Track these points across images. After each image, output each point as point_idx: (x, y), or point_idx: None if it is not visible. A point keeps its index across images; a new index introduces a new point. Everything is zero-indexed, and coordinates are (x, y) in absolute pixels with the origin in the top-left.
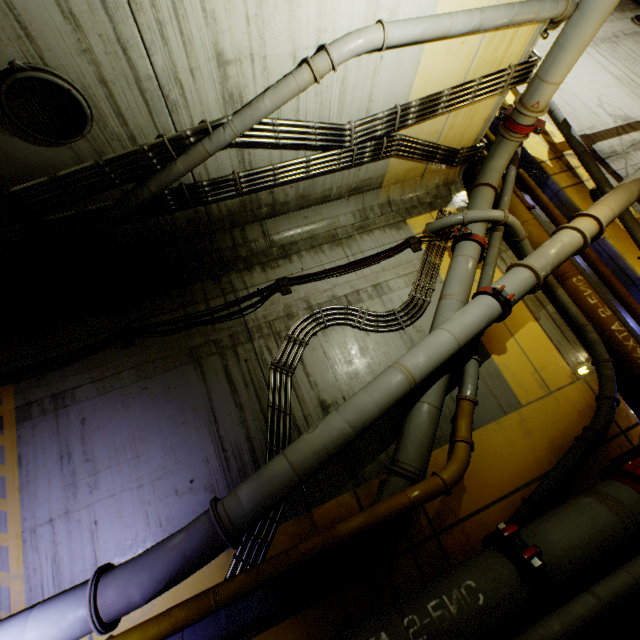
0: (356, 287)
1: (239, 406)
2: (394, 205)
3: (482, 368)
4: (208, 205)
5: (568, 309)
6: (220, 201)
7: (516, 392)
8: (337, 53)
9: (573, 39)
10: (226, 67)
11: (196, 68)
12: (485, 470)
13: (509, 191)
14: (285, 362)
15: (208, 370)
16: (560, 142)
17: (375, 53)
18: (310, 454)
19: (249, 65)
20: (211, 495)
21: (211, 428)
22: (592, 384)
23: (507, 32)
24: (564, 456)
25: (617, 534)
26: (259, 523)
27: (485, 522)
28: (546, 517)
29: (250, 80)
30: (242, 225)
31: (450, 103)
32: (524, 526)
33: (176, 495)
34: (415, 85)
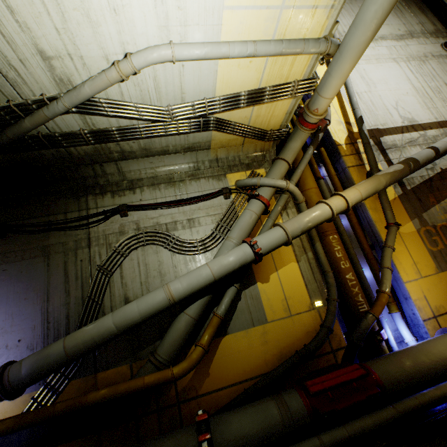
0: (175, 218)
1: (67, 292)
2: (221, 162)
3: (248, 291)
4: (67, 148)
5: (320, 258)
6: (76, 146)
7: (266, 311)
8: (136, 61)
9: (336, 70)
10: (50, 60)
11: (24, 59)
12: (227, 363)
13: (303, 165)
14: (108, 266)
15: (53, 263)
16: (357, 132)
17: (177, 62)
18: (80, 342)
19: (70, 61)
20: (30, 352)
21: (43, 305)
22: (322, 314)
23: (287, 57)
24: (282, 363)
25: (276, 431)
26: (56, 377)
27: (216, 400)
28: (239, 409)
29: (74, 71)
30: (100, 162)
31: (249, 101)
32: (224, 412)
33: (6, 349)
34: (218, 86)
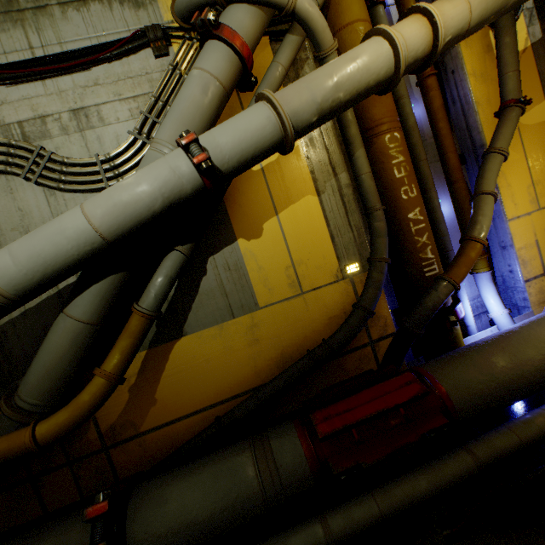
0: (41, 110)
1: None
2: None
3: (219, 256)
4: None
5: (362, 183)
6: None
7: (257, 290)
8: None
9: None
10: None
11: None
12: (187, 381)
13: None
14: None
15: None
16: None
17: None
18: None
19: None
20: None
21: None
22: (359, 285)
23: None
24: (282, 373)
25: (250, 509)
26: None
27: (172, 435)
28: (189, 471)
29: None
30: None
31: None
32: (163, 476)
33: None
34: None
